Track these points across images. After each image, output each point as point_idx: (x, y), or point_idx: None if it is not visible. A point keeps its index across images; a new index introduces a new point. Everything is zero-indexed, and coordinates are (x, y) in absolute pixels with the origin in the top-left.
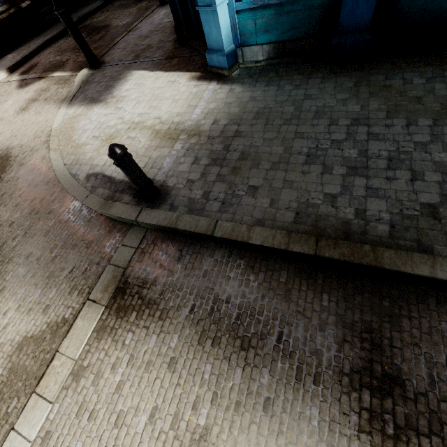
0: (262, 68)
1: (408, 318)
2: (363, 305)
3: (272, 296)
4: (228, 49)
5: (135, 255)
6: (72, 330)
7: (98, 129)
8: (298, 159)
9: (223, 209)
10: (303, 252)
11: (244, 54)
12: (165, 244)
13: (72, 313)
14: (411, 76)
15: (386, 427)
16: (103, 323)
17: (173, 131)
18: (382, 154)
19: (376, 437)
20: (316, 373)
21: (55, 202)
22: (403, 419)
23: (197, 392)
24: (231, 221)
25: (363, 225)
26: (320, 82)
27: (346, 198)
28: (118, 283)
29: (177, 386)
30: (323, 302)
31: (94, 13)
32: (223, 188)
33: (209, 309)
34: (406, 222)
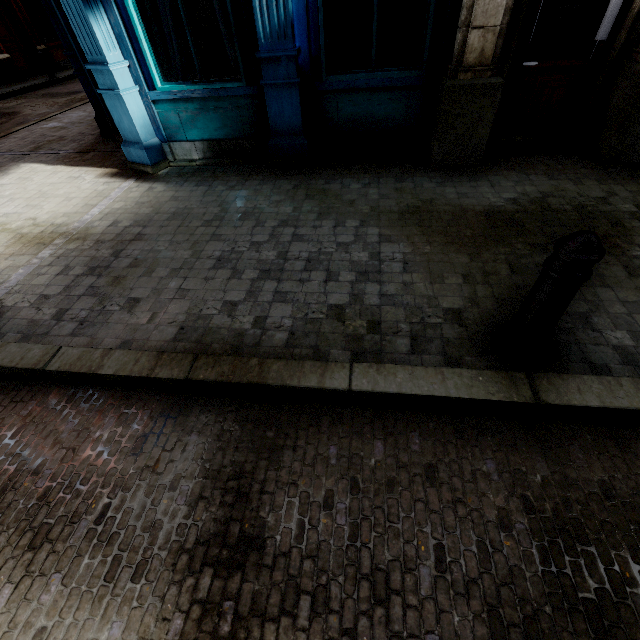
0: (197, 168)
1: (293, 448)
2: (241, 441)
3: (115, 450)
4: (148, 143)
5: None
6: None
7: None
8: (206, 264)
9: (78, 331)
10: (170, 377)
11: (175, 151)
12: None
13: None
14: (350, 181)
15: (222, 624)
16: None
17: (48, 235)
18: (302, 255)
19: None
20: (142, 560)
21: None
22: (249, 602)
23: None
24: (82, 346)
25: (259, 335)
26: (258, 184)
27: (249, 304)
28: None
29: None
30: (188, 445)
31: (4, 99)
32: (89, 304)
33: None
34: (309, 327)
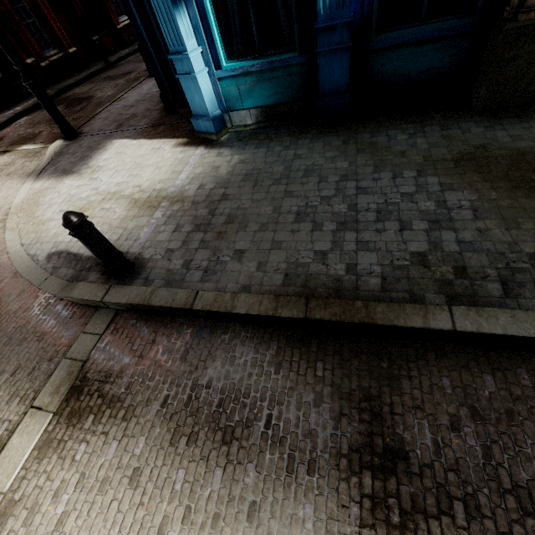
0: (252, 132)
1: (408, 378)
2: (361, 370)
3: (261, 372)
4: (213, 115)
5: (99, 344)
6: (5, 451)
7: (67, 202)
8: (287, 218)
9: (205, 278)
10: (292, 316)
11: (232, 119)
12: (137, 325)
13: (7, 428)
14: (395, 133)
15: (391, 515)
16: (49, 435)
17: (154, 199)
18: (371, 206)
19: (381, 530)
20: (311, 459)
21: (4, 290)
22: (409, 501)
23: (165, 511)
24: (214, 291)
25: (355, 280)
26: (310, 142)
27: (337, 253)
28: (74, 380)
29: (140, 507)
30: (318, 371)
31: (77, 85)
32: (206, 255)
33: (185, 398)
34: (397, 273)
